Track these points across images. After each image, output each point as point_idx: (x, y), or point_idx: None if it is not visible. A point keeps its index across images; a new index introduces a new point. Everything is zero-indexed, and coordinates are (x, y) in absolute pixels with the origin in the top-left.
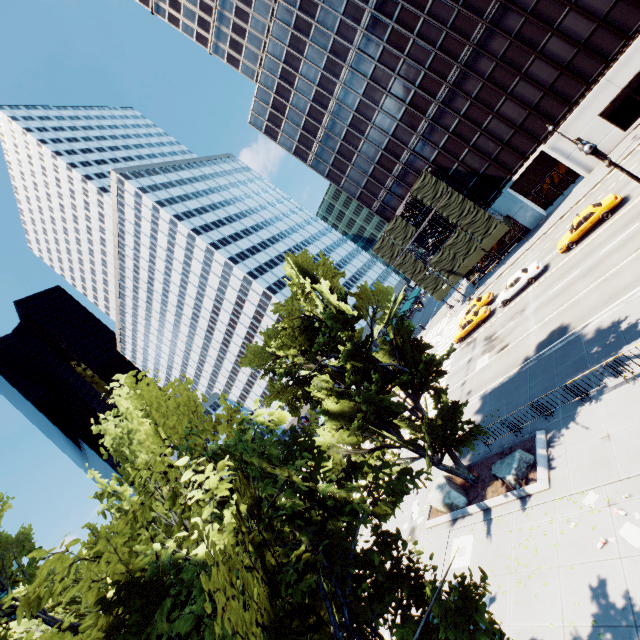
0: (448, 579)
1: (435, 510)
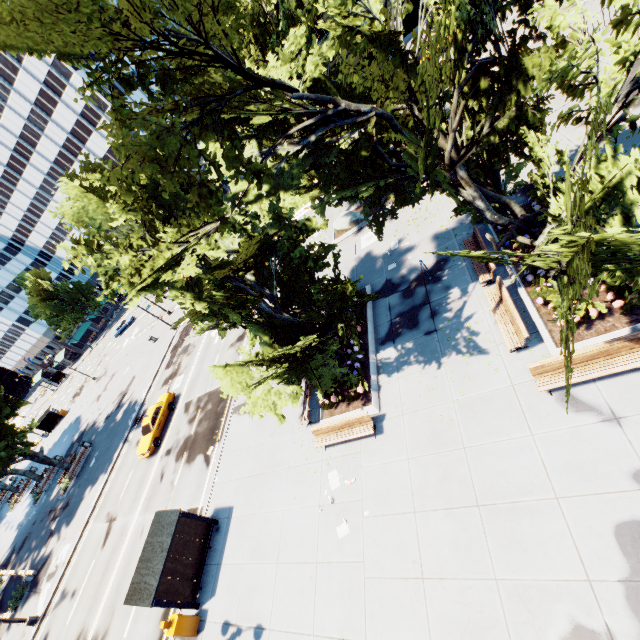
0: (362, 253)
1: (339, 234)
